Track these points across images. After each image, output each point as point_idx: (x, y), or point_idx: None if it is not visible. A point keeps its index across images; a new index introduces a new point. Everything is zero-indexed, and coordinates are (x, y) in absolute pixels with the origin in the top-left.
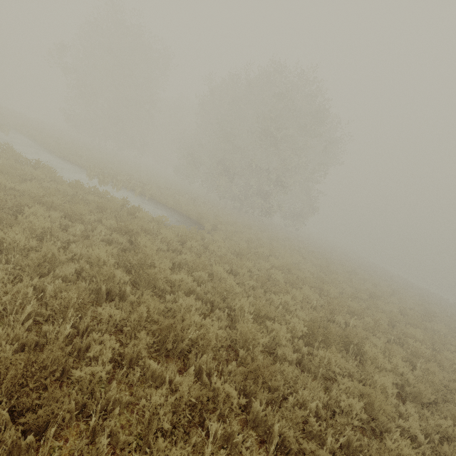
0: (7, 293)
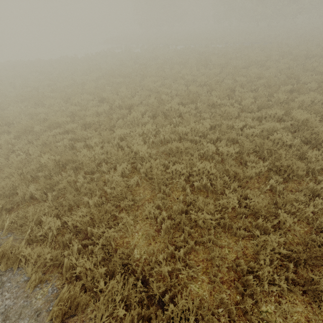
0: None
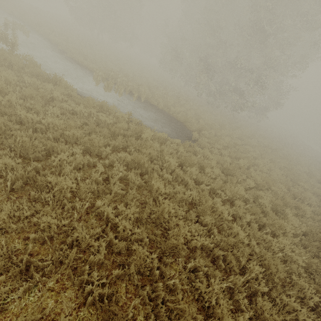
0: (50, 289)
